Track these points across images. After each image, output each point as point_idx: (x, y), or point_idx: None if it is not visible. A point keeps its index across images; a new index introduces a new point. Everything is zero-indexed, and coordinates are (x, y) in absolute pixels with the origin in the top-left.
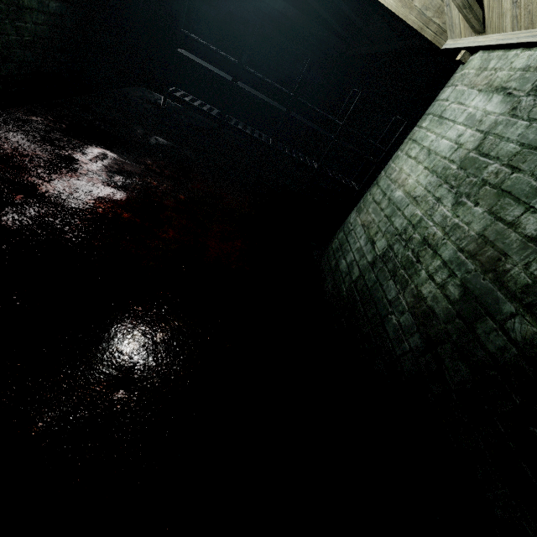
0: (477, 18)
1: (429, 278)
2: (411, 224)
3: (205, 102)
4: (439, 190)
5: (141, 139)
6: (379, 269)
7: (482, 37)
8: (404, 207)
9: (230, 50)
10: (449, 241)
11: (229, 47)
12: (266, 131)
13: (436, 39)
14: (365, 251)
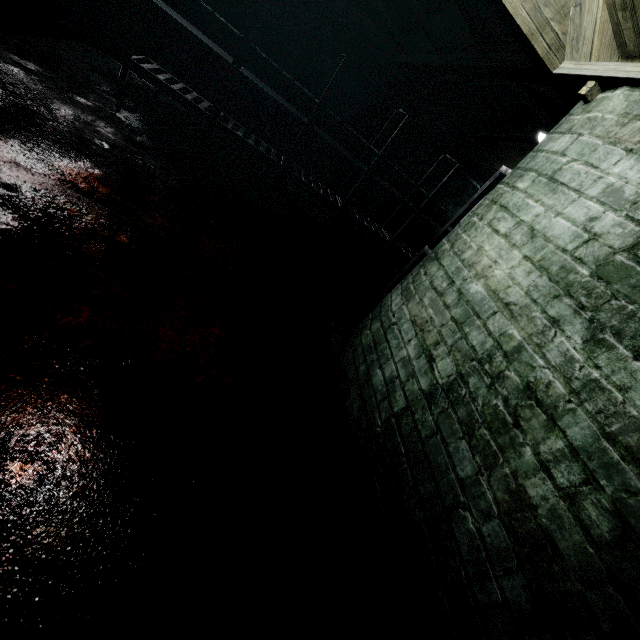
0: (638, 30)
1: (541, 467)
2: (501, 349)
3: (190, 88)
4: (555, 305)
5: (65, 127)
6: (442, 411)
7: (632, 64)
8: (486, 315)
9: (233, 18)
10: (581, 409)
11: (233, 13)
12: (277, 145)
13: (549, 57)
14: (416, 368)
